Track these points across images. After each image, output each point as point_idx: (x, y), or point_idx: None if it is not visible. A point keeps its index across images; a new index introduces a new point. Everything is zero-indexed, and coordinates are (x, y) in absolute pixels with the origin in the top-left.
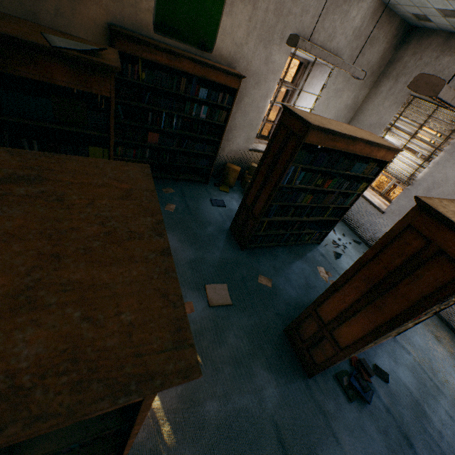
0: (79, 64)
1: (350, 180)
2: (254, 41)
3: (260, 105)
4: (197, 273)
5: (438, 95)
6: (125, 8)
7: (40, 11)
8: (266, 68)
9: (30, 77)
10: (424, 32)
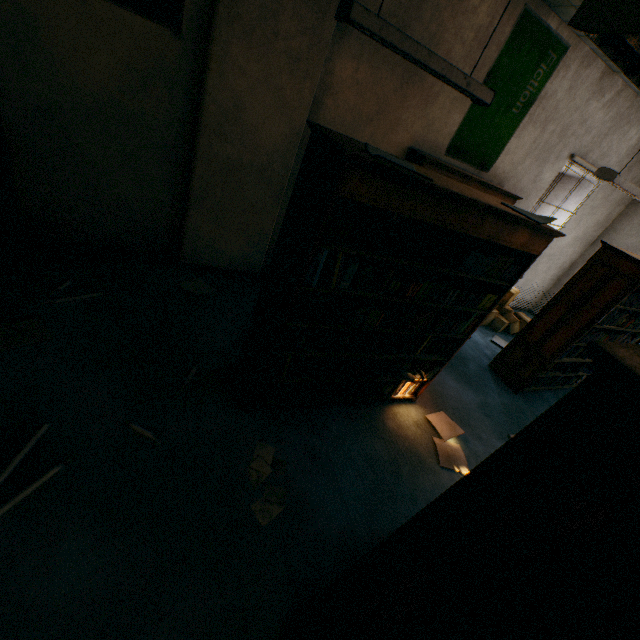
0: (538, 232)
1: None
2: (530, 160)
3: None
4: (492, 420)
5: None
6: (429, 134)
7: (357, 137)
8: (531, 186)
9: (502, 243)
10: None
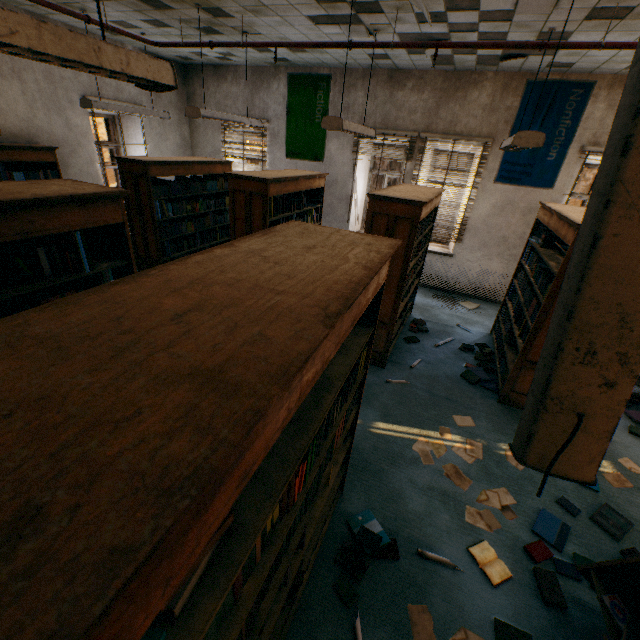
0: None
1: (214, 199)
2: (42, 112)
3: (92, 172)
4: None
5: (202, 116)
6: None
7: None
8: (73, 134)
9: None
10: (196, 68)
